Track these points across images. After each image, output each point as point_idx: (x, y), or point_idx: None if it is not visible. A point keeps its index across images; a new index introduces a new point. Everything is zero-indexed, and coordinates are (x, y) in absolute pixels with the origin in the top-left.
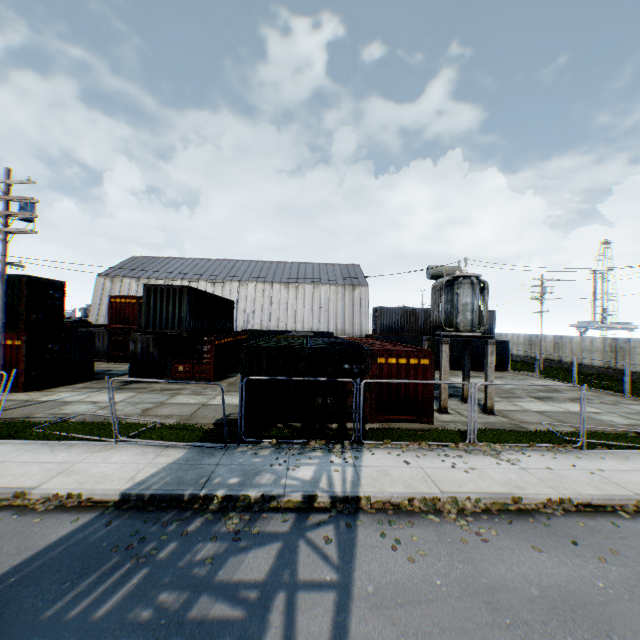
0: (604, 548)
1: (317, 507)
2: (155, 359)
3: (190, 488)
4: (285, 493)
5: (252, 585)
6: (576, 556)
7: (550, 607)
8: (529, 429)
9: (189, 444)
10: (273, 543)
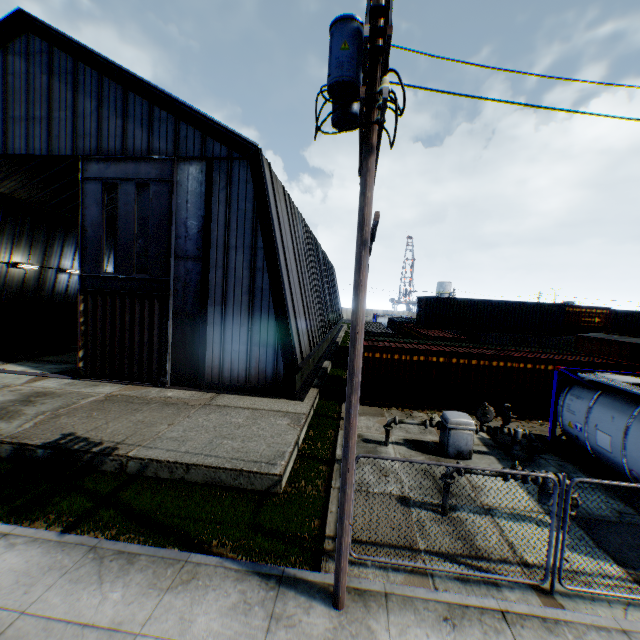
0: None
1: None
2: None
3: None
4: None
5: None
6: None
7: None
8: None
9: None
10: None
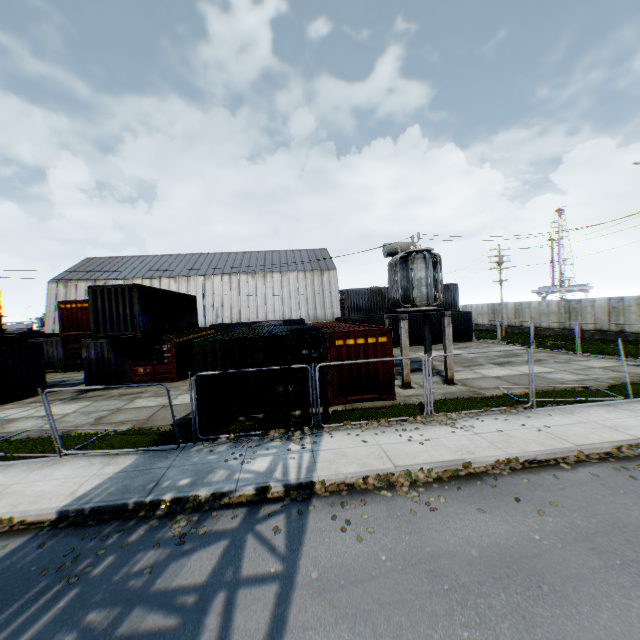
0: (544, 501)
1: (270, 498)
2: (112, 364)
3: (136, 496)
4: (237, 488)
5: (191, 589)
6: (518, 513)
7: (488, 567)
8: (486, 395)
9: (140, 449)
10: (219, 542)
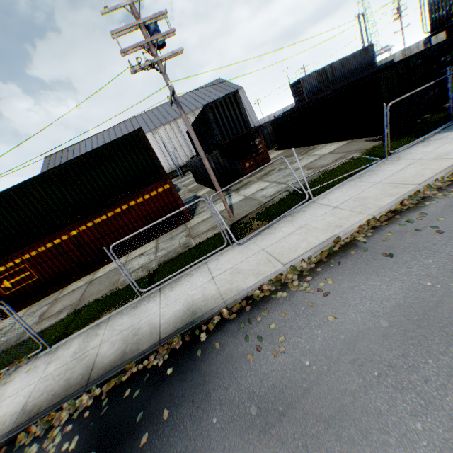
0: None
1: None
2: (227, 168)
3: None
4: None
5: None
6: None
7: None
8: None
9: (442, 128)
10: None
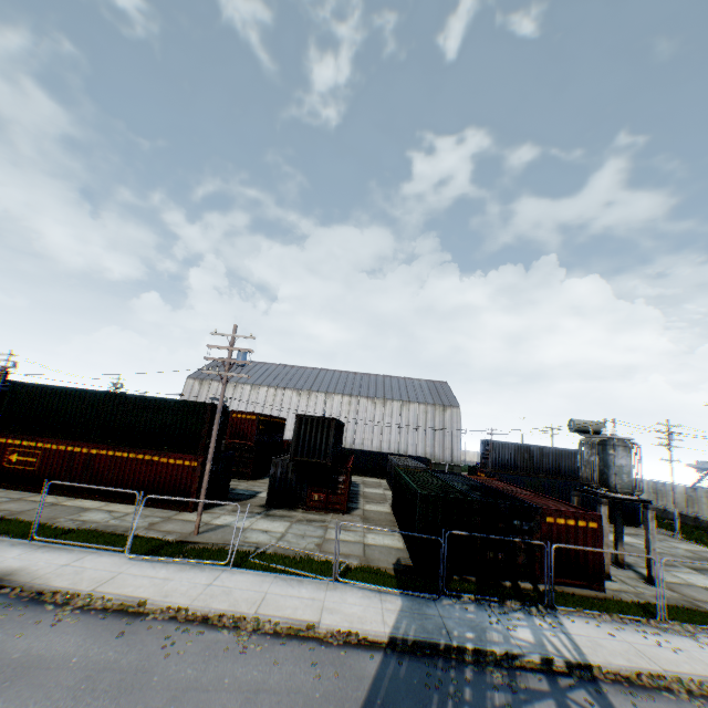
0: None
1: (557, 670)
2: (292, 485)
3: (441, 637)
4: (525, 652)
5: None
6: None
7: None
8: (707, 608)
9: (403, 591)
10: (546, 698)
